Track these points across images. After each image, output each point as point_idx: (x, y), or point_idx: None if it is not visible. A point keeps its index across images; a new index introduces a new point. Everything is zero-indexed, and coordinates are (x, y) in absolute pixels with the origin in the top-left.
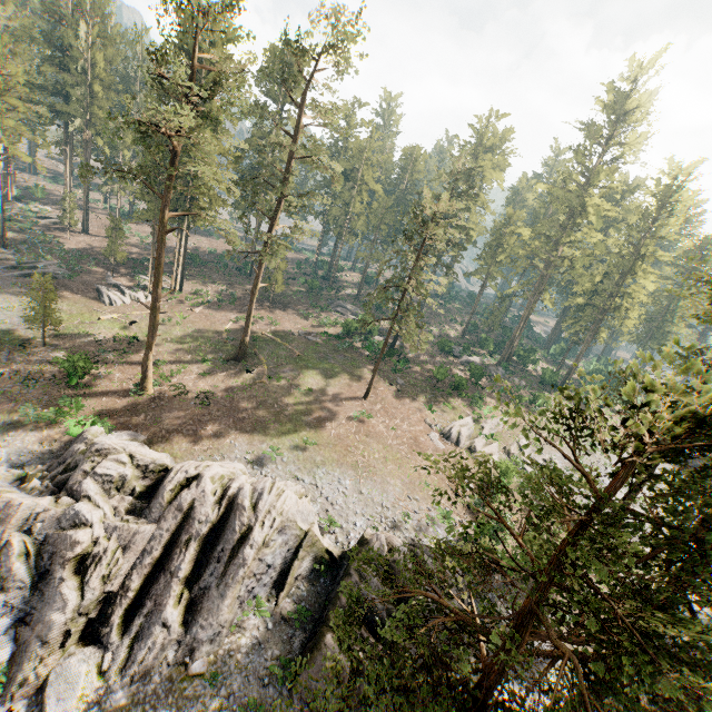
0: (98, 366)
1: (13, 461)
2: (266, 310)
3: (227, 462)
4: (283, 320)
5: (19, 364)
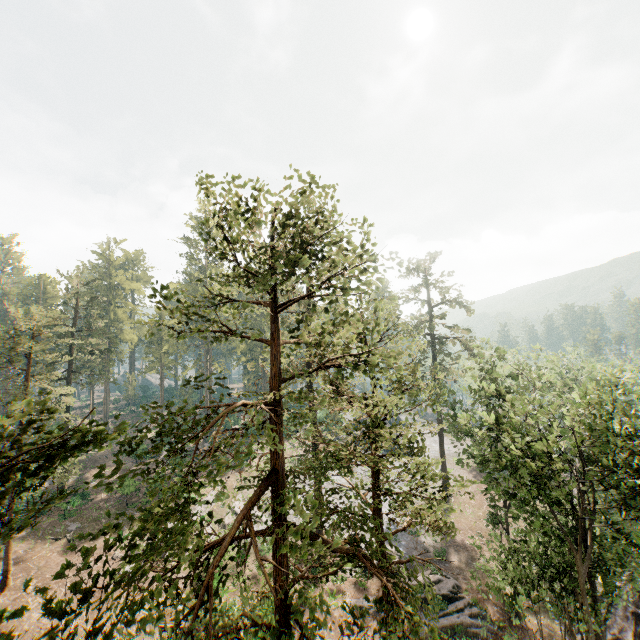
0: None
1: None
2: None
3: None
4: None
5: None
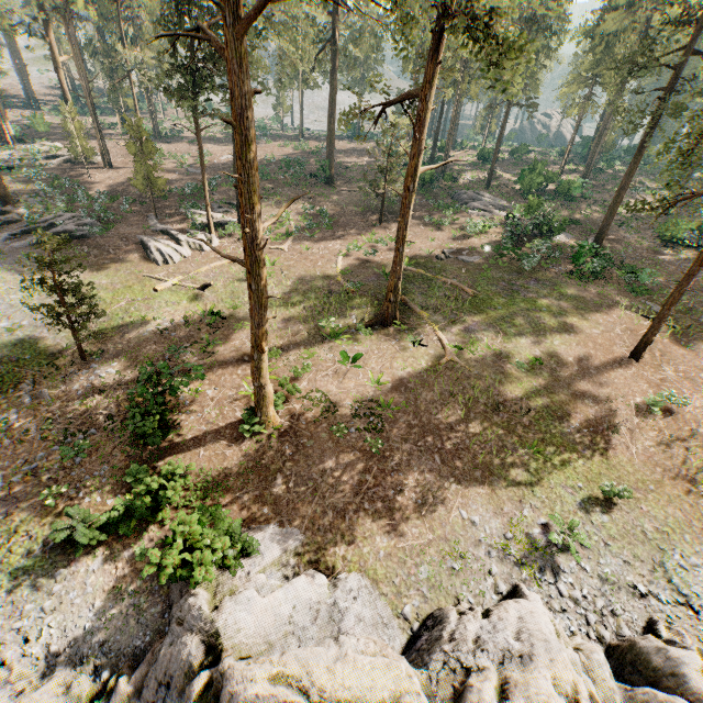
0: (174, 392)
1: (72, 648)
2: (377, 228)
3: (512, 609)
4: (409, 238)
5: (50, 404)
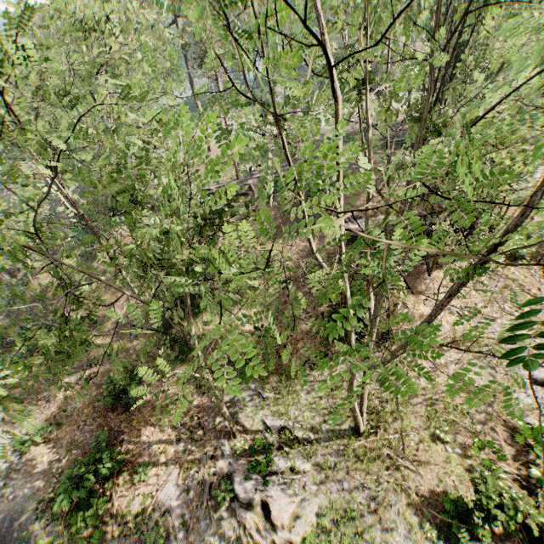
0: None
1: None
2: None
3: None
4: None
5: None
